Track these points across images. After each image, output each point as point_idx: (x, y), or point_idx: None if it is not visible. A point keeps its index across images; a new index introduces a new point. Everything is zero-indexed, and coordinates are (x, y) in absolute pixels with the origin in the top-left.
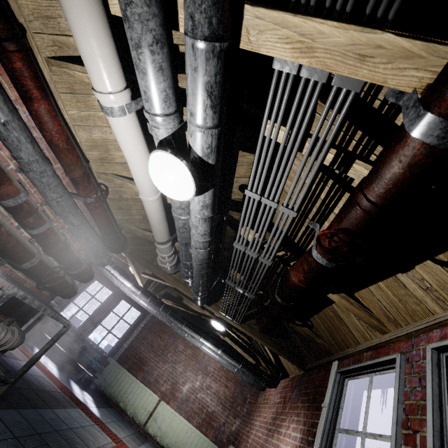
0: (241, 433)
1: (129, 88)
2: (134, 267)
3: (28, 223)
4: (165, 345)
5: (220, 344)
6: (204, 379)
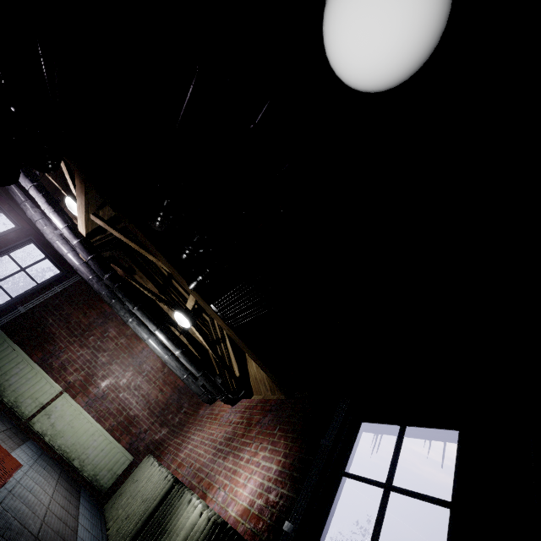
0: (166, 444)
1: None
2: (84, 199)
3: None
4: (89, 324)
5: (181, 344)
6: (135, 378)
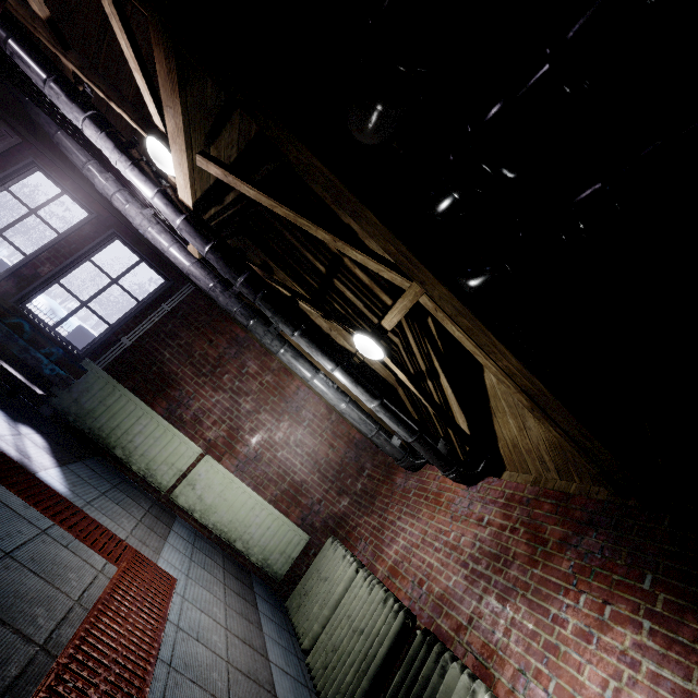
0: (351, 521)
1: None
2: (180, 109)
3: None
4: (219, 358)
5: (377, 390)
6: (293, 430)
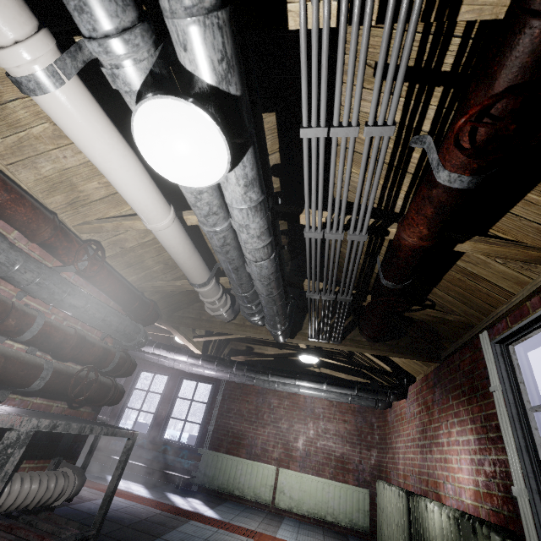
0: (383, 463)
1: (45, 28)
2: (180, 335)
3: (10, 328)
4: (256, 408)
5: (321, 378)
6: (317, 425)
